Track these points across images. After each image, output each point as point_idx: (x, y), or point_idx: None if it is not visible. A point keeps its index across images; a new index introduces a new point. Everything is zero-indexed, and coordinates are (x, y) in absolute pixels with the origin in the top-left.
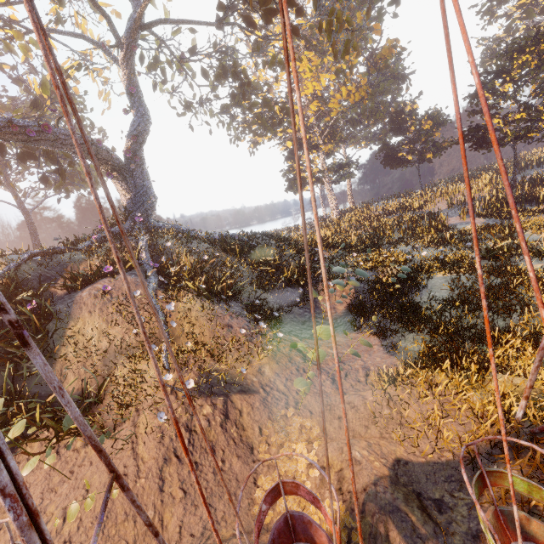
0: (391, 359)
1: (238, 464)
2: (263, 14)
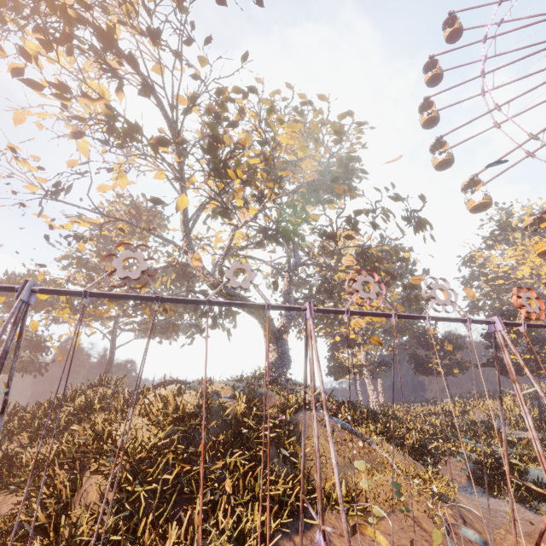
0: (542, 518)
1: None
2: (371, 273)
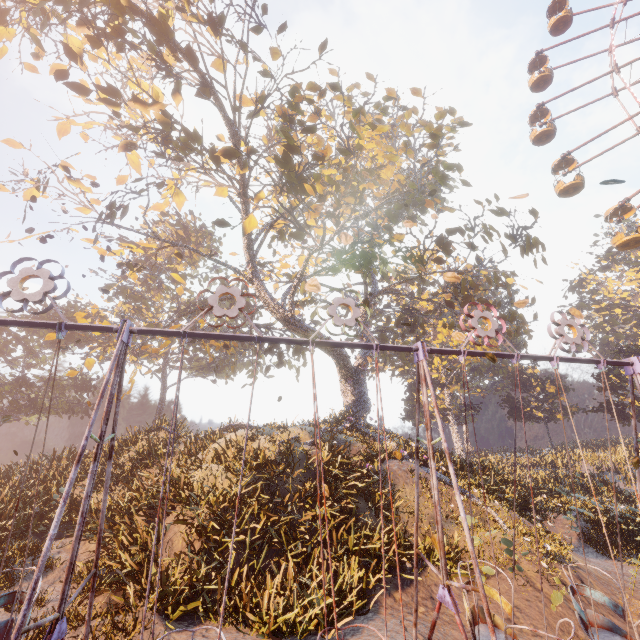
0: None
1: (615, 620)
2: (462, 303)
